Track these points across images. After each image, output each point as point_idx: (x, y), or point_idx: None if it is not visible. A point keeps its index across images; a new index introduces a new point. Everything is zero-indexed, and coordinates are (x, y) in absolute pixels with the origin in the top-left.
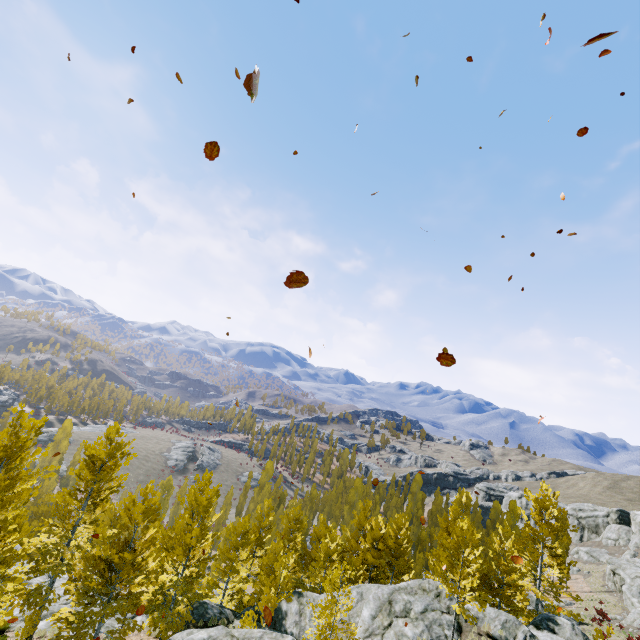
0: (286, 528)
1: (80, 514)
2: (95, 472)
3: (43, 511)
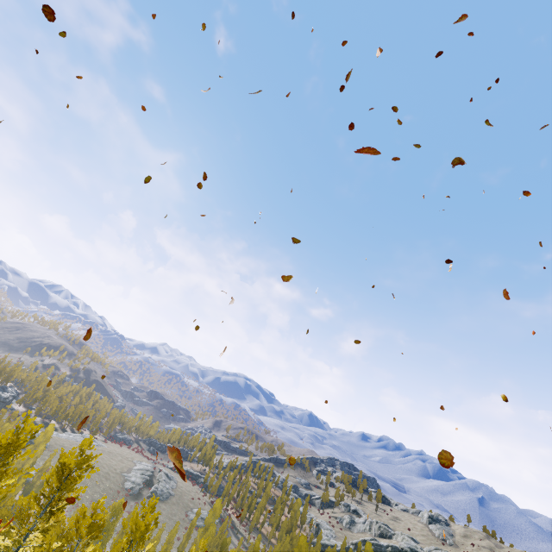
0: None
1: (37, 520)
2: (61, 480)
3: (2, 515)
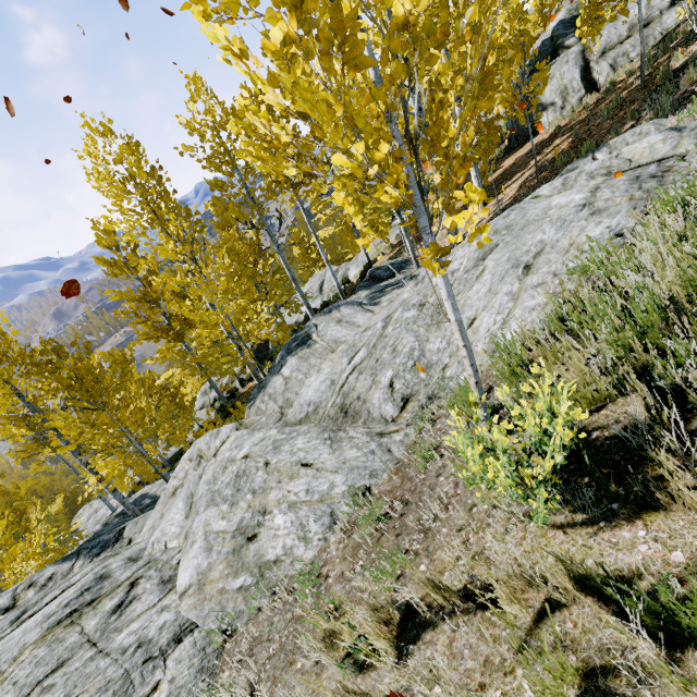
0: None
1: None
2: None
3: None
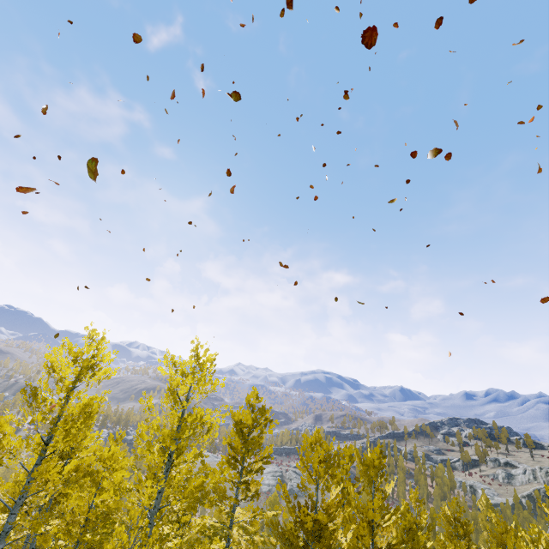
0: (447, 533)
1: (239, 487)
2: (245, 439)
3: None
